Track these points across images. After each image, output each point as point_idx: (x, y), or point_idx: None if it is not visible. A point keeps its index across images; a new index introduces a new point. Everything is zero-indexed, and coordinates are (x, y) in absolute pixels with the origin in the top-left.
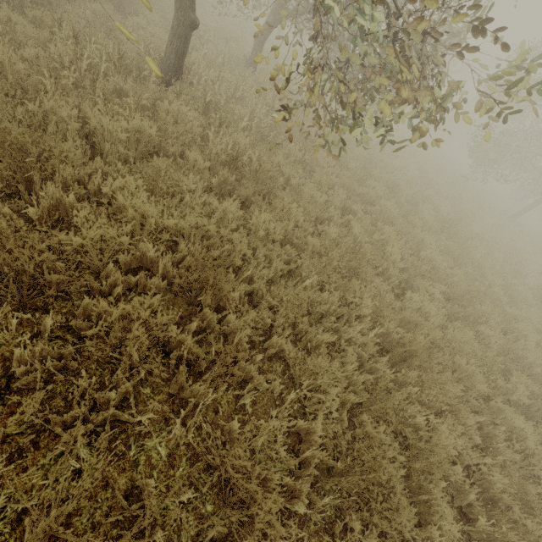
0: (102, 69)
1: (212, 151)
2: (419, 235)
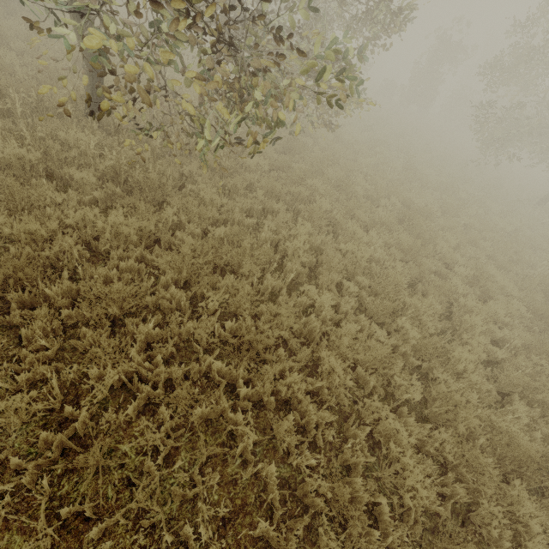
0: (19, 113)
1: (99, 168)
2: (351, 228)
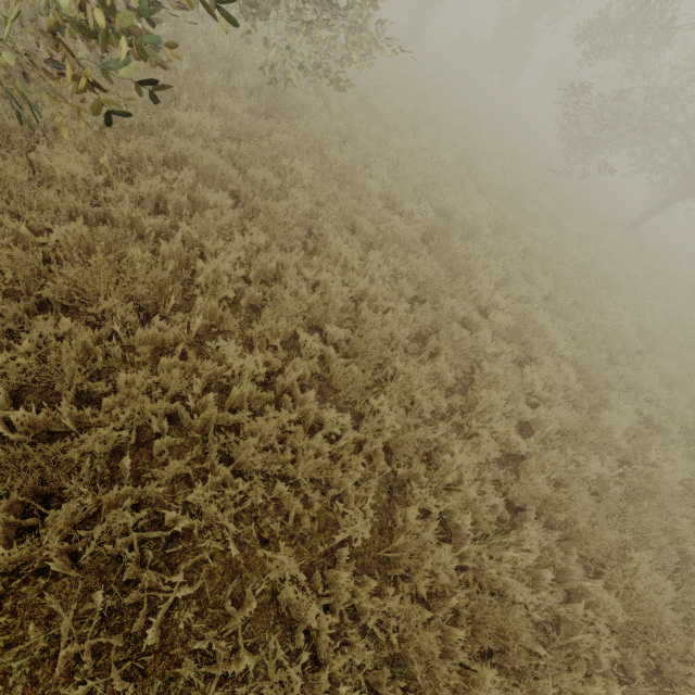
0: None
1: None
2: (336, 245)
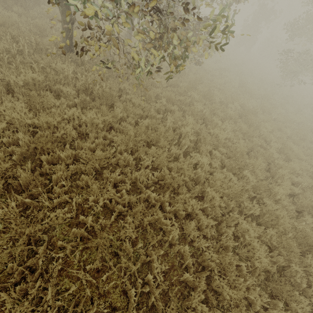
0: (27, 52)
1: (76, 85)
2: (215, 121)
